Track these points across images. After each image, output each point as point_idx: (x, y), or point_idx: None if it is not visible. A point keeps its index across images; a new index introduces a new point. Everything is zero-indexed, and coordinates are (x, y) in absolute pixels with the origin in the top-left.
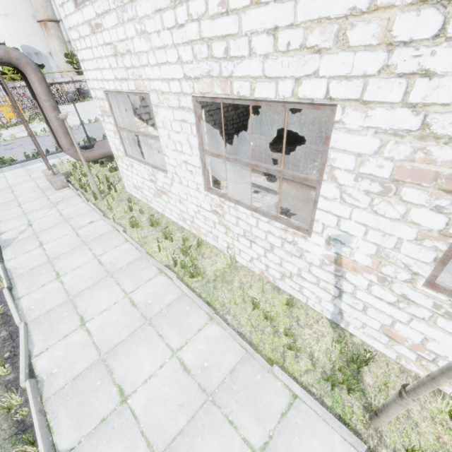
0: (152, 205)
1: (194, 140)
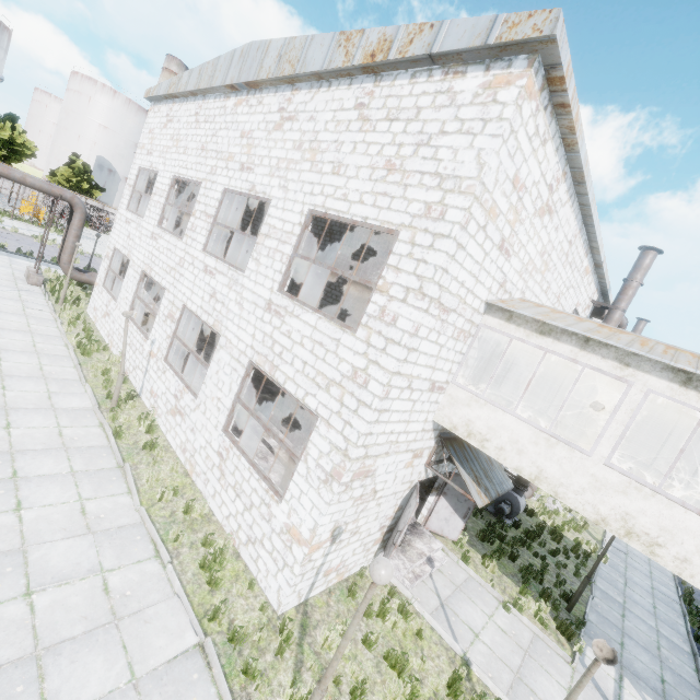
0: (97, 324)
1: (135, 288)
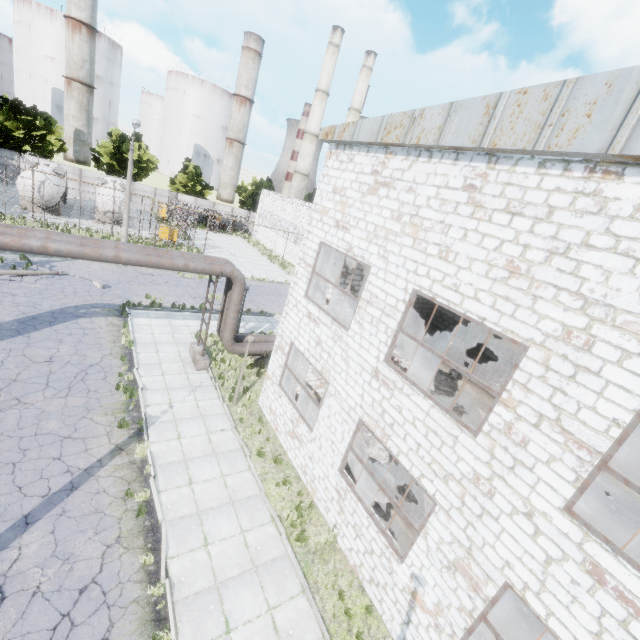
0: (279, 436)
1: (348, 438)
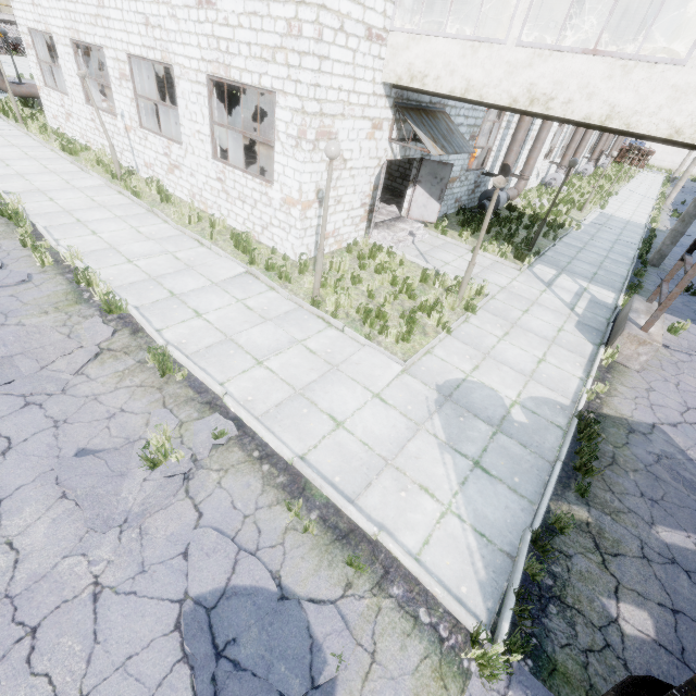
0: (66, 132)
1: (75, 67)
